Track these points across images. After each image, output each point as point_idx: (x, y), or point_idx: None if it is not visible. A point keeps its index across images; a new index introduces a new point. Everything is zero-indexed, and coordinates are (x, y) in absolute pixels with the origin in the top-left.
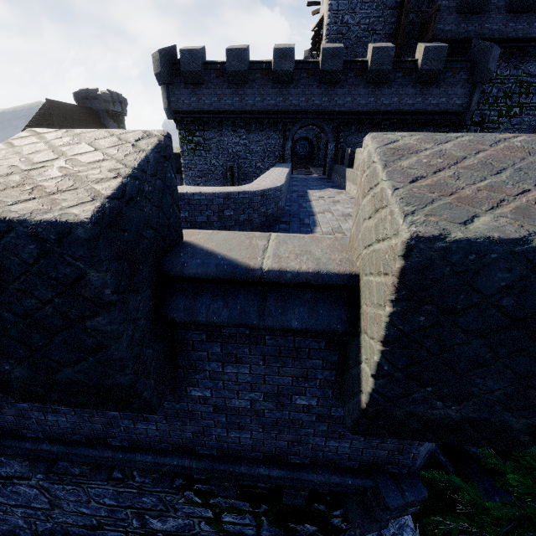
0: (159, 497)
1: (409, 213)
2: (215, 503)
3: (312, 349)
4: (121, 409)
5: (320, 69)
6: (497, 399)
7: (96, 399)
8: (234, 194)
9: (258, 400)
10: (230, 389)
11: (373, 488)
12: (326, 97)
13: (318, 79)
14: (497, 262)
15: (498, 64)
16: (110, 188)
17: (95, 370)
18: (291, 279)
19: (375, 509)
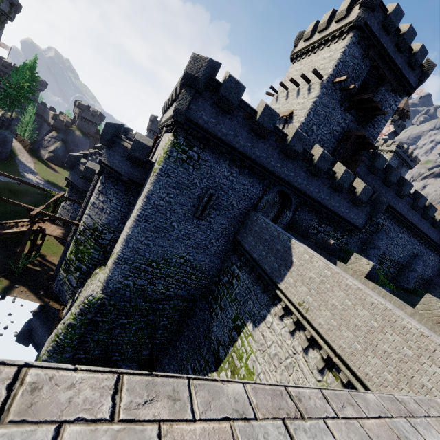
0: None
1: None
2: None
3: None
4: None
5: (315, 162)
6: None
7: None
8: None
9: None
10: None
11: None
12: (305, 181)
13: (307, 167)
14: None
15: None
16: None
17: None
18: None
19: None
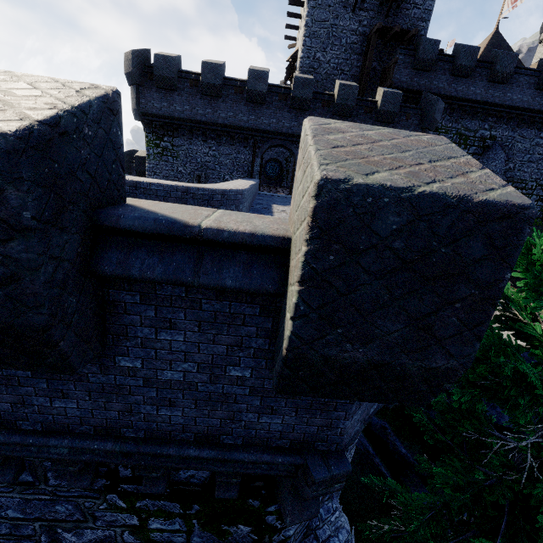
0: (76, 503)
1: (324, 164)
2: (142, 507)
3: (247, 315)
4: (33, 366)
5: (291, 95)
6: (396, 341)
7: (4, 350)
8: (193, 189)
9: (191, 372)
10: (163, 358)
11: (303, 466)
12: (295, 122)
13: (289, 104)
14: (389, 206)
15: (443, 116)
16: (43, 115)
17: (4, 307)
18: (227, 238)
19: (303, 488)
